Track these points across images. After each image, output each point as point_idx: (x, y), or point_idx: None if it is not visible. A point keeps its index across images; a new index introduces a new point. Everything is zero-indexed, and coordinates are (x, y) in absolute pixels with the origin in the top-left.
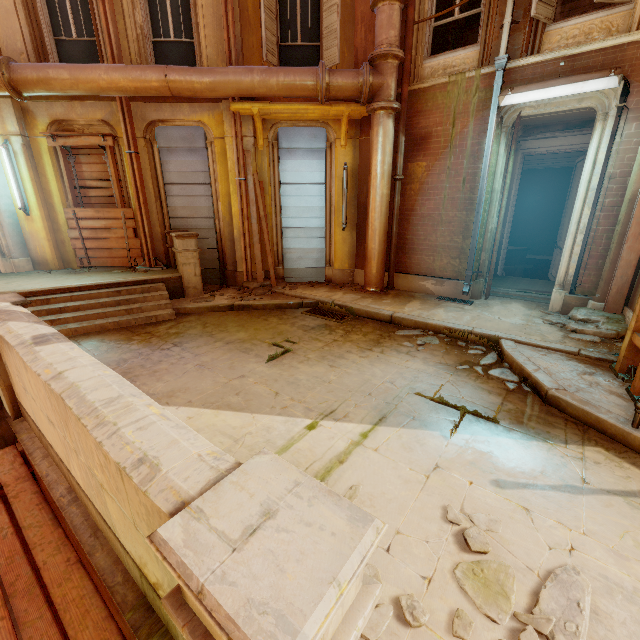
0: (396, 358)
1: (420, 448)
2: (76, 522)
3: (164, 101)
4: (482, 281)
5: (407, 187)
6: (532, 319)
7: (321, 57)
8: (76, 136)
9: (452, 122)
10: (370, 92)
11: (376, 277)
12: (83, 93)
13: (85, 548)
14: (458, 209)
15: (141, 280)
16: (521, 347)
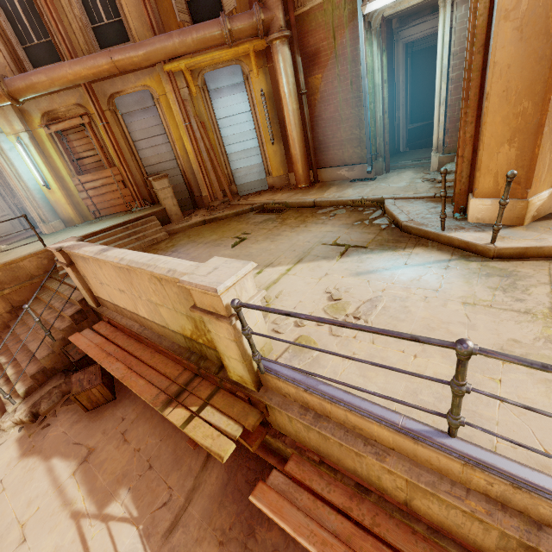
0: (314, 228)
1: (319, 269)
2: (149, 336)
3: (115, 76)
4: (381, 160)
5: (311, 98)
6: (414, 180)
7: (222, 3)
8: (62, 121)
9: (333, 36)
10: (264, 27)
11: (303, 176)
12: (59, 88)
13: (157, 343)
14: (352, 107)
15: (139, 217)
16: (397, 201)
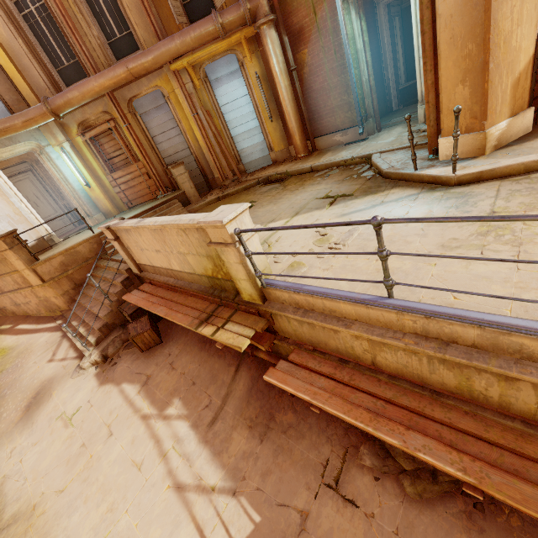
0: (310, 188)
1: (311, 217)
2: (182, 284)
3: (131, 82)
4: (371, 121)
5: (301, 73)
6: (402, 134)
7: (213, 0)
8: (94, 128)
9: (313, 11)
10: (251, 15)
11: (301, 146)
12: (89, 100)
13: (188, 288)
14: (338, 75)
15: (164, 201)
16: (383, 154)
